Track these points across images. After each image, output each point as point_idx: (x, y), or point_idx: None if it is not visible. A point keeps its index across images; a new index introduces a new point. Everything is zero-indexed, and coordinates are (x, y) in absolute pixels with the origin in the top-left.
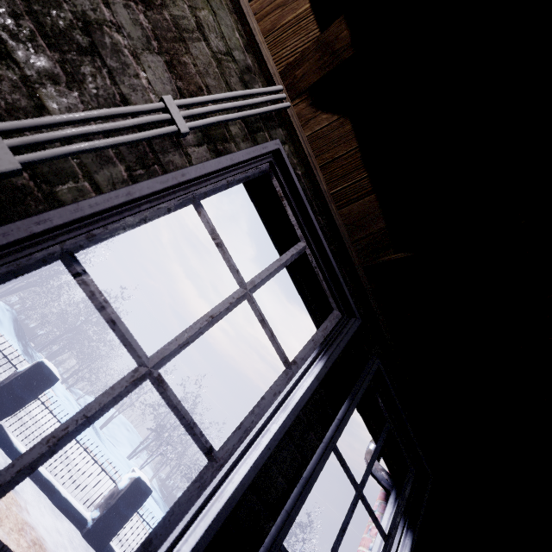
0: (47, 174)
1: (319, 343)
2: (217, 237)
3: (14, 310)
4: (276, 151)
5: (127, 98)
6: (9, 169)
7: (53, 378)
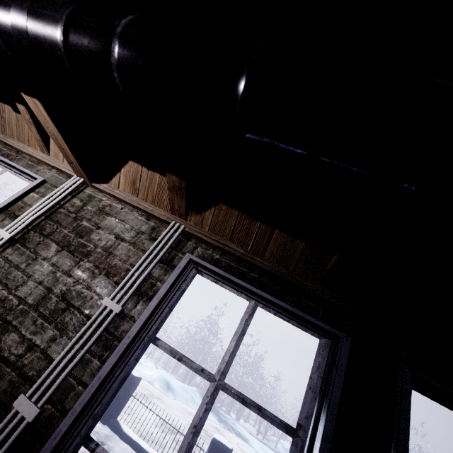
0: (60, 397)
1: (318, 388)
2: (176, 354)
3: (199, 390)
4: (191, 260)
5: (90, 315)
6: (35, 415)
7: (227, 449)
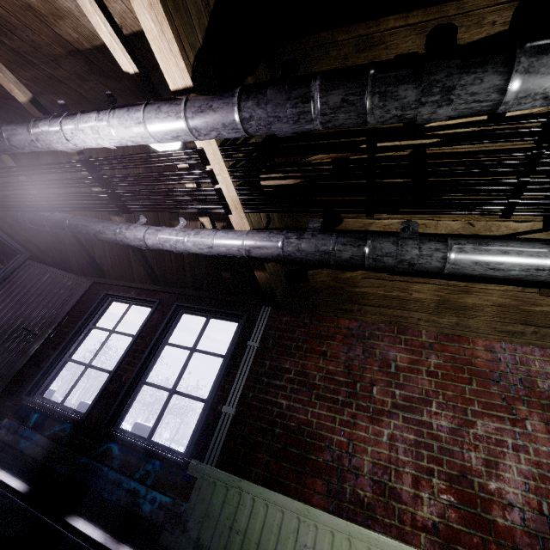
0: None
1: None
2: None
3: None
4: None
5: None
6: None
7: (143, 426)
